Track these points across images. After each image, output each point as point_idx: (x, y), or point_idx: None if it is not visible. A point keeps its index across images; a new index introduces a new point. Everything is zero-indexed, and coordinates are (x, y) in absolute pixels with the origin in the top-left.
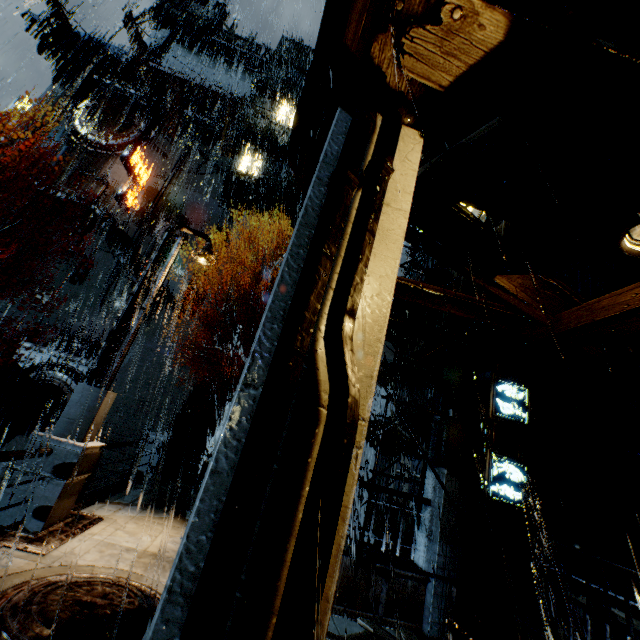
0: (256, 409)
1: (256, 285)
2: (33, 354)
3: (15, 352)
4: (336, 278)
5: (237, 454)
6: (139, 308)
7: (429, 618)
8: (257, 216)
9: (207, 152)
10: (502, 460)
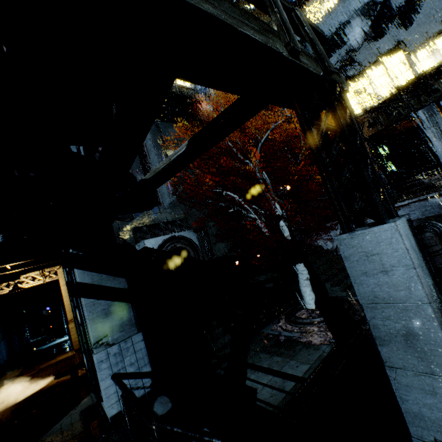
0: None
1: None
2: (155, 240)
3: (146, 244)
4: None
5: None
6: None
7: None
8: None
9: None
10: (391, 163)
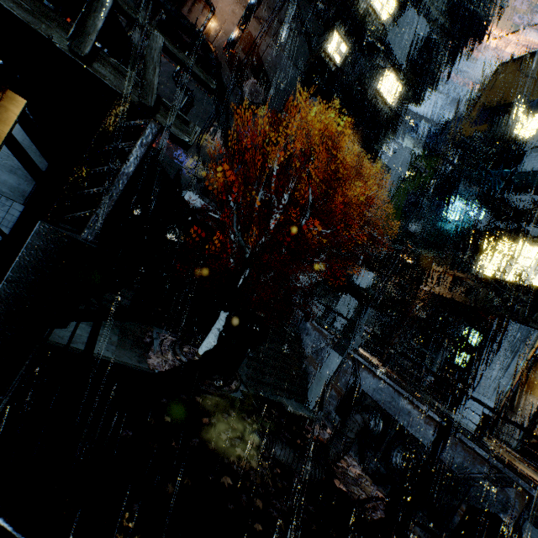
0: (517, 387)
1: (305, 165)
2: (197, 200)
3: (186, 195)
4: (522, 365)
5: (506, 387)
6: (390, 281)
7: (426, 383)
8: (323, 101)
9: (300, 3)
10: (465, 354)
